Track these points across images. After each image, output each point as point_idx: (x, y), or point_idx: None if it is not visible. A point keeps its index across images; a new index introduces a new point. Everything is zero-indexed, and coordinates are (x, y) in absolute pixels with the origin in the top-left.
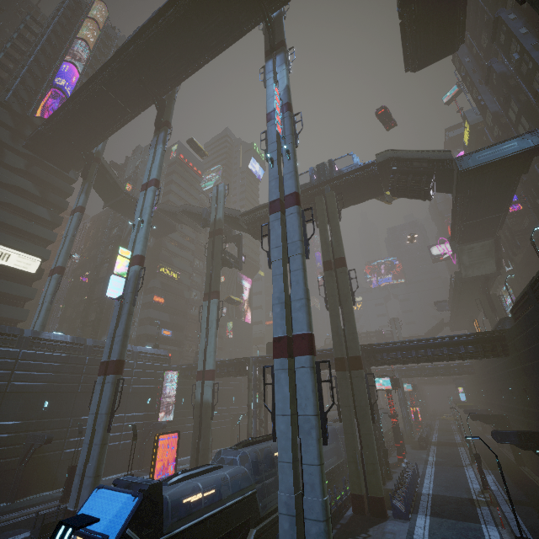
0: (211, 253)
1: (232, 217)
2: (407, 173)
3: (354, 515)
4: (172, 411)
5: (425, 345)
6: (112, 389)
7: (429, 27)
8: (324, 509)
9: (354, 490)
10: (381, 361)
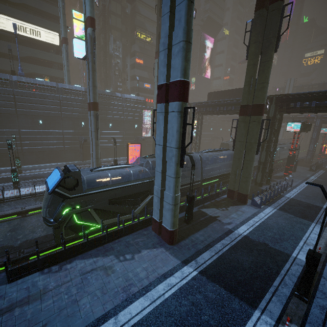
0: (159, 10)
1: None
2: None
3: (226, 198)
4: (150, 132)
5: None
6: (94, 119)
7: None
8: (173, 200)
9: (230, 187)
10: (293, 110)
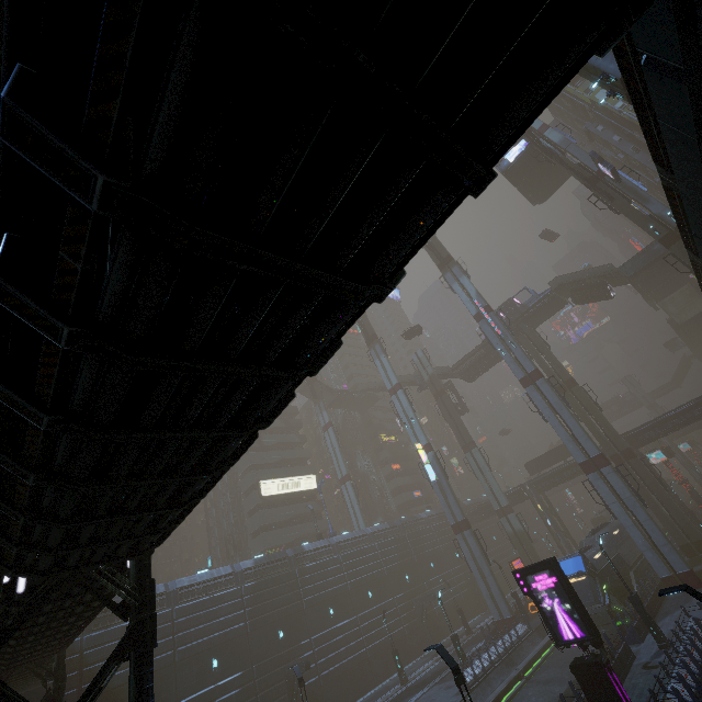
0: (447, 412)
1: (443, 374)
2: (583, 289)
3: (689, 560)
4: None
5: (676, 414)
6: (474, 539)
7: (541, 181)
8: (666, 538)
9: (679, 543)
10: (645, 441)
